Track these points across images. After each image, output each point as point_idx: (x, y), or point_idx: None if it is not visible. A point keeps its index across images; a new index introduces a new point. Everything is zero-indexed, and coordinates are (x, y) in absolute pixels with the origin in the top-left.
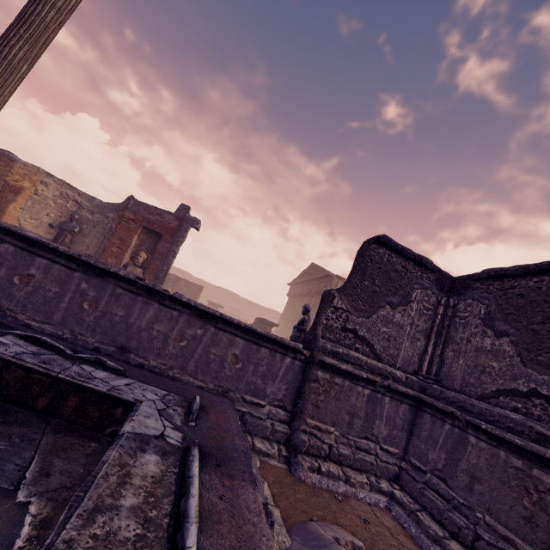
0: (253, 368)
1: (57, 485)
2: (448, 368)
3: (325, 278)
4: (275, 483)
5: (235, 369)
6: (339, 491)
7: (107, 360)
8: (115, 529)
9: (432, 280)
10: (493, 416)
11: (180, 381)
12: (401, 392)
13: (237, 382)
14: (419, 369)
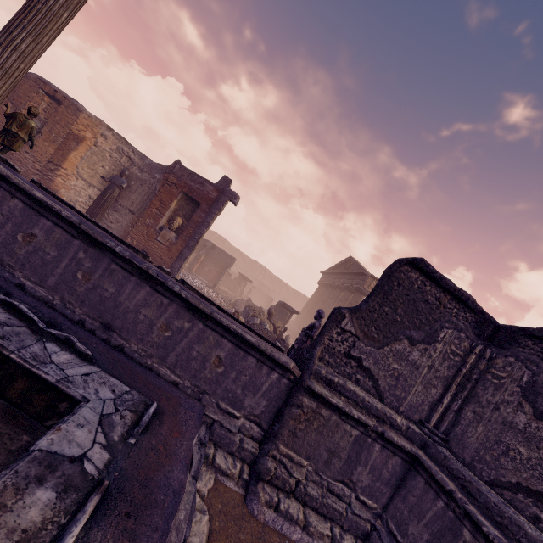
0: (236, 375)
1: None
2: (462, 430)
3: (359, 275)
4: (221, 513)
5: (216, 372)
6: (292, 537)
7: (77, 341)
8: None
9: (470, 321)
10: (502, 517)
11: (154, 374)
12: (396, 444)
13: (215, 386)
14: (427, 420)
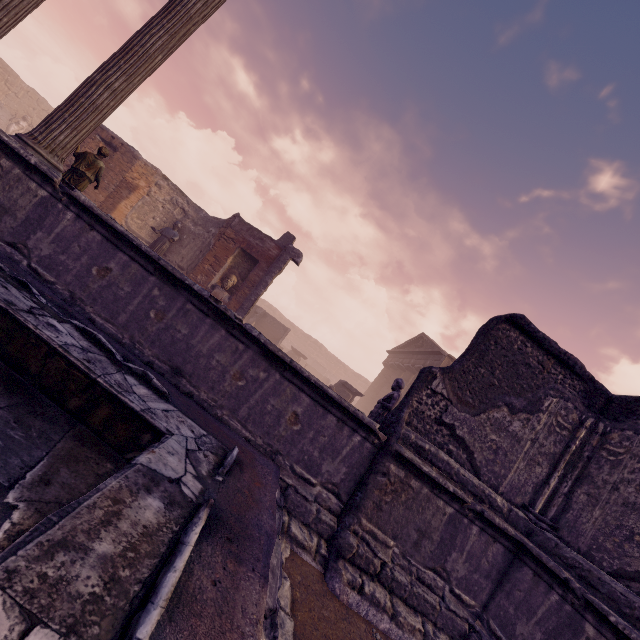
0: (313, 435)
1: (52, 498)
2: (574, 515)
3: (433, 355)
4: (301, 585)
5: (292, 430)
6: (379, 626)
7: (154, 378)
8: (71, 577)
9: (578, 390)
10: (632, 608)
11: (225, 425)
12: (498, 526)
13: (290, 447)
14: (531, 504)
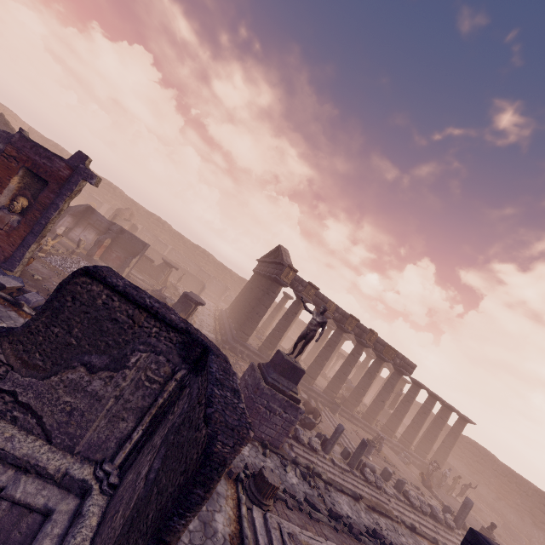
0: None
1: None
2: (127, 475)
3: (280, 265)
4: None
5: None
6: None
7: None
8: None
9: (176, 342)
10: None
11: None
12: (20, 502)
13: None
14: (113, 459)
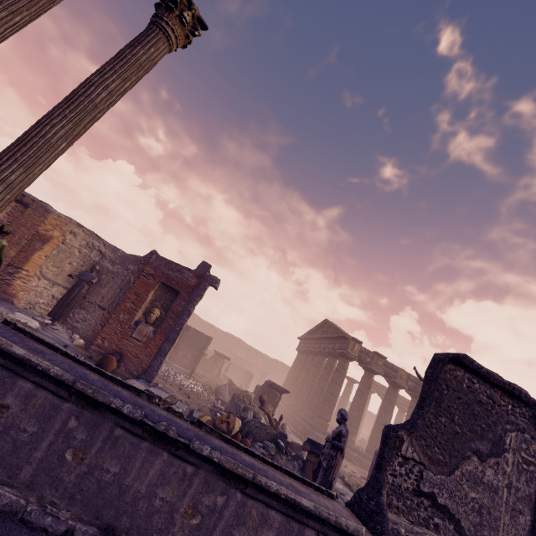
0: None
1: None
2: None
3: (340, 339)
4: None
5: None
6: None
7: None
8: None
9: (528, 417)
10: None
11: None
12: None
13: None
14: None
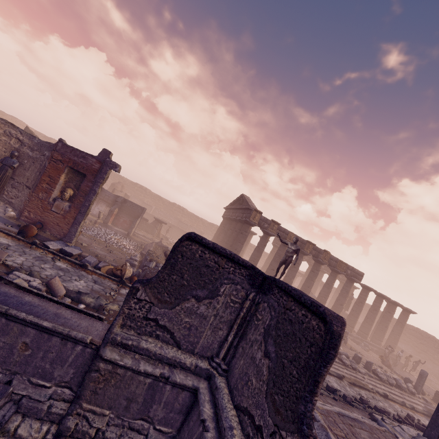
0: (43, 354)
1: None
2: (235, 362)
3: (247, 210)
4: None
5: (25, 355)
6: None
7: None
8: None
9: (245, 275)
10: None
11: None
12: (180, 384)
13: (25, 366)
14: (217, 355)
